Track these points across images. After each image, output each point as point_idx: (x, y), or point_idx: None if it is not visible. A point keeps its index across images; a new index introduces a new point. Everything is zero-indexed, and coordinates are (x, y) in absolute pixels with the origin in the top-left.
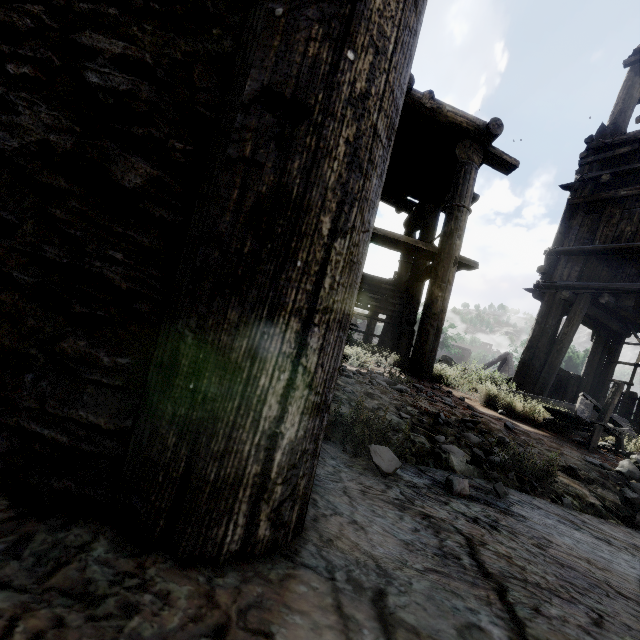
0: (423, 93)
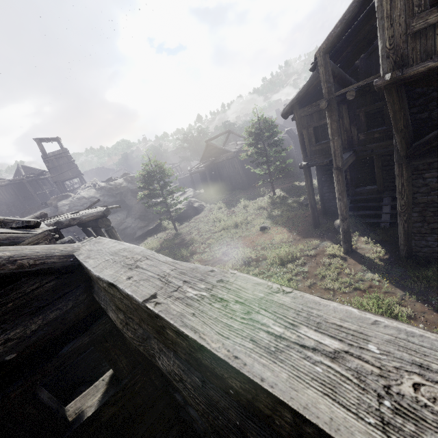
0: (13, 179)
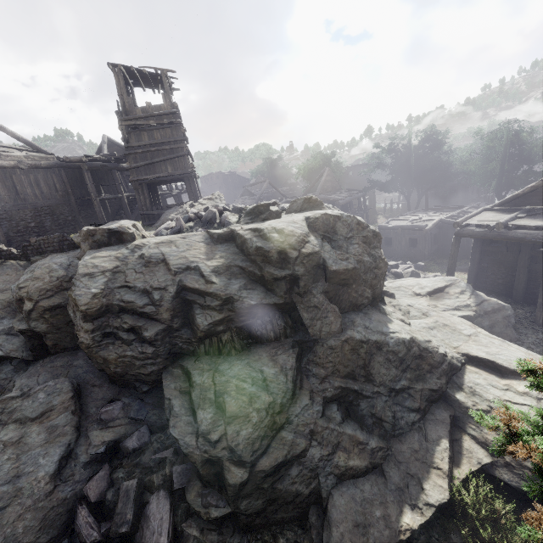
0: (65, 158)
